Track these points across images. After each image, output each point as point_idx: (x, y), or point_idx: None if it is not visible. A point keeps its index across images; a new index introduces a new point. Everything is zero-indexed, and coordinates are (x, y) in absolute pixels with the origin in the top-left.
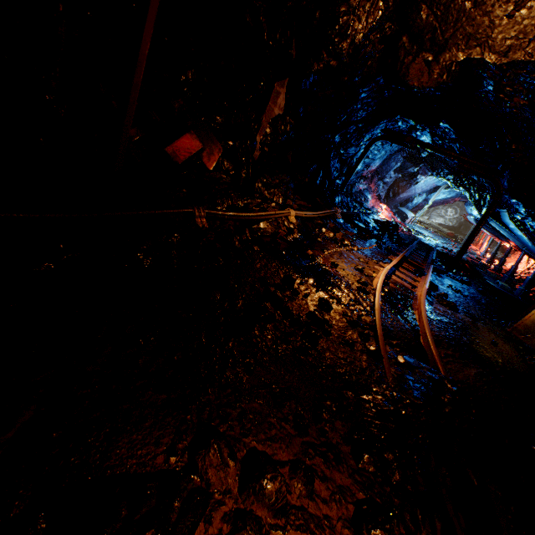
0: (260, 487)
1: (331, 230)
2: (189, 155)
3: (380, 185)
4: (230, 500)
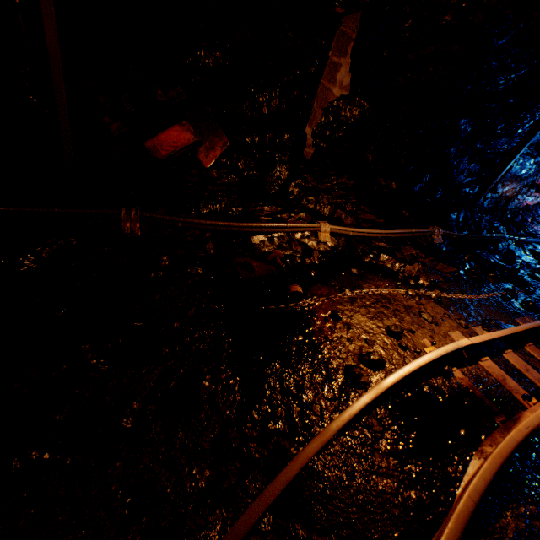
0: None
1: (399, 259)
2: (174, 149)
3: None
4: None
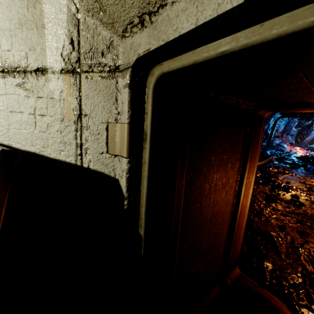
0: (307, 235)
1: (274, 168)
2: None
3: (289, 137)
4: (299, 239)
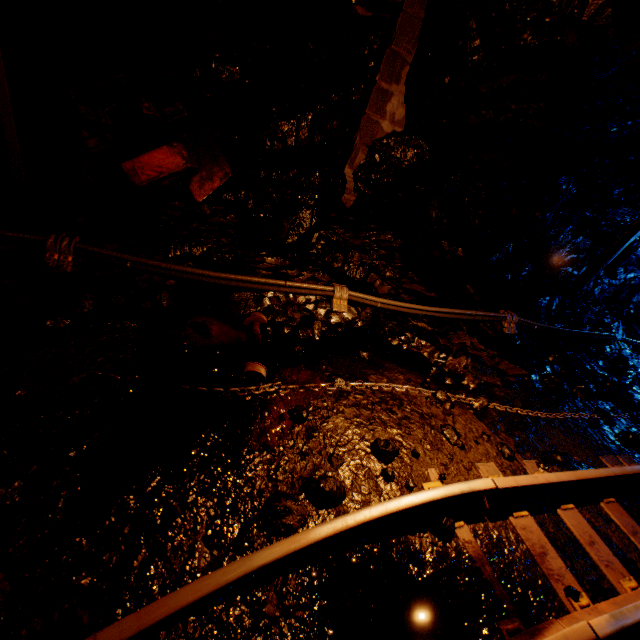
0: None
1: (441, 347)
2: (158, 175)
3: None
4: None
